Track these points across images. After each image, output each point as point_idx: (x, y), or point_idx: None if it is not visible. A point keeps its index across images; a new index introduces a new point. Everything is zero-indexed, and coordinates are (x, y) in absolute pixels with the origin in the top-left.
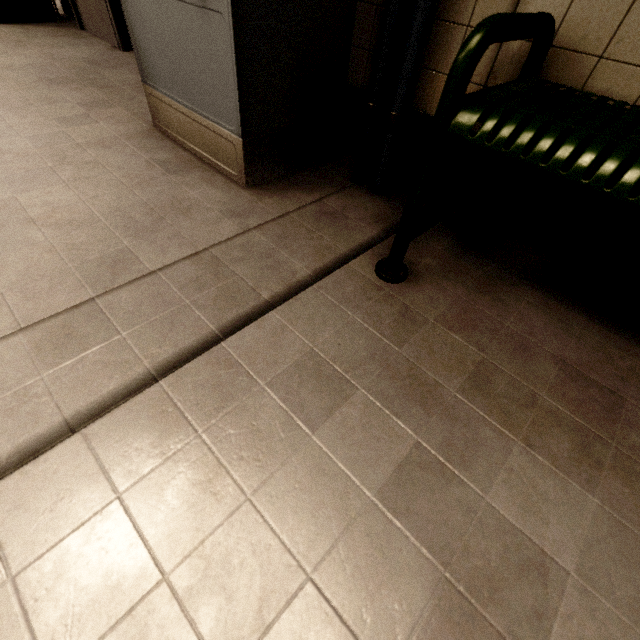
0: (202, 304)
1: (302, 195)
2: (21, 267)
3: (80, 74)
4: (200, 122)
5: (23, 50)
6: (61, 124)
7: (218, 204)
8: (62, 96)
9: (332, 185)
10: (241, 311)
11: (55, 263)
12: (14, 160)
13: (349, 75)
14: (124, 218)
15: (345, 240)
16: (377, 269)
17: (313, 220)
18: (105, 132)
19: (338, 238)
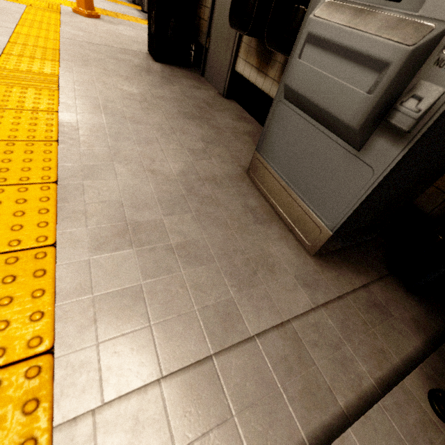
0: (292, 395)
1: (352, 275)
2: (164, 299)
3: (201, 112)
4: (295, 199)
5: (170, 86)
6: (190, 155)
7: (293, 267)
8: (191, 129)
9: (373, 270)
10: (323, 418)
11: (186, 302)
12: (163, 182)
13: (418, 200)
14: (230, 264)
15: (395, 345)
16: (434, 403)
17: (365, 310)
18: (216, 169)
19: (389, 341)
